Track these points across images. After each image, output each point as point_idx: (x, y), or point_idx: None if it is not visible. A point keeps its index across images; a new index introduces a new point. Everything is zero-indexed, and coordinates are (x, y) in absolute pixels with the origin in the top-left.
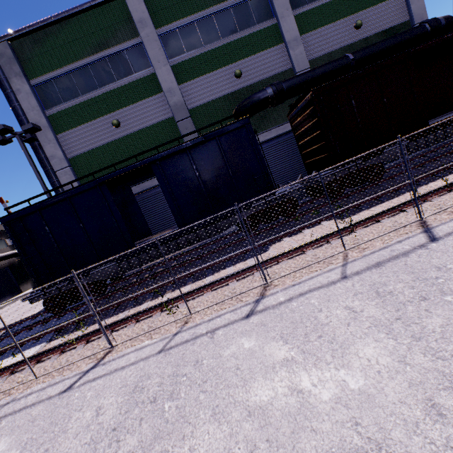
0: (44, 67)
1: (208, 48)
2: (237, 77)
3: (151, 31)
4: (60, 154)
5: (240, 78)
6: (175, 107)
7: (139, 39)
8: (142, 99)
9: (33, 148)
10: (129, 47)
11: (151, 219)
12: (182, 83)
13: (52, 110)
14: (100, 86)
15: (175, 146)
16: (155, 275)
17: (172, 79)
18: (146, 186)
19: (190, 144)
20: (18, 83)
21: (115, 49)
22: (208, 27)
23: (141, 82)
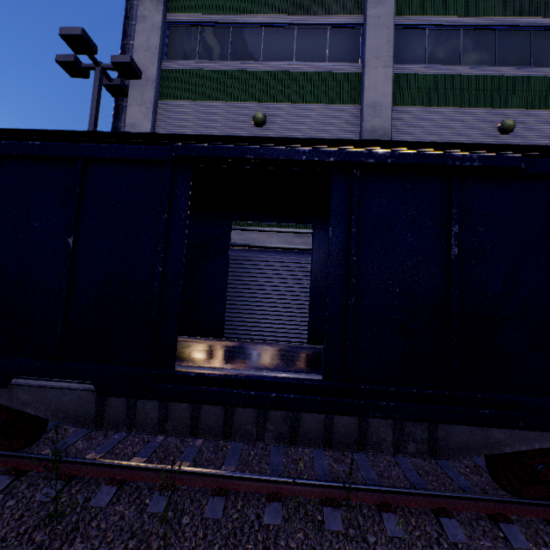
0: (198, 4)
1: (468, 71)
2: (503, 131)
3: (386, 13)
4: (146, 127)
5: (505, 135)
6: (370, 133)
7: (359, 19)
8: (320, 102)
9: (116, 108)
10: (339, 25)
11: (229, 300)
12: (399, 105)
13: (175, 63)
14: (263, 60)
15: (427, 150)
16: (180, 477)
17: (386, 91)
18: (254, 239)
19: (477, 162)
20: (149, 8)
21: (315, 18)
22: (480, 43)
23: (331, 77)
